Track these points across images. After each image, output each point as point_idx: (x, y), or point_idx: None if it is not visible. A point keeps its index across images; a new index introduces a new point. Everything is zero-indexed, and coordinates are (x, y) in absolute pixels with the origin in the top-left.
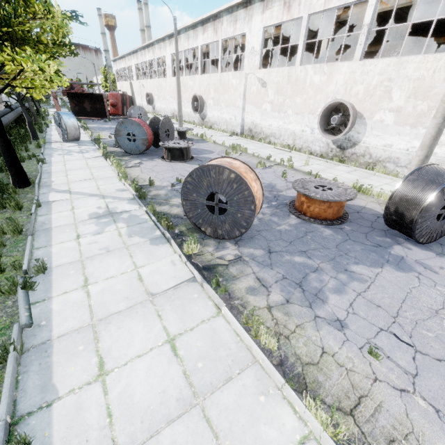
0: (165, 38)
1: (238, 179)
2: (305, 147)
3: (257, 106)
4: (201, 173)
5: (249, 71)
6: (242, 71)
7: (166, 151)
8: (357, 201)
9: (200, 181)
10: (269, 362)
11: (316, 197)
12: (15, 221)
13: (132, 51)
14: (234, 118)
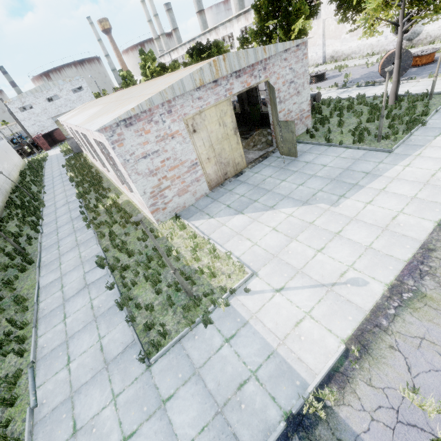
0: (232, 18)
1: (406, 51)
2: (382, 50)
3: (337, 38)
4: (391, 55)
5: (326, 17)
6: (318, 19)
7: (315, 78)
8: (436, 56)
9: (390, 59)
10: (440, 77)
11: (425, 54)
12: (327, 97)
13: (188, 41)
14: (315, 54)
